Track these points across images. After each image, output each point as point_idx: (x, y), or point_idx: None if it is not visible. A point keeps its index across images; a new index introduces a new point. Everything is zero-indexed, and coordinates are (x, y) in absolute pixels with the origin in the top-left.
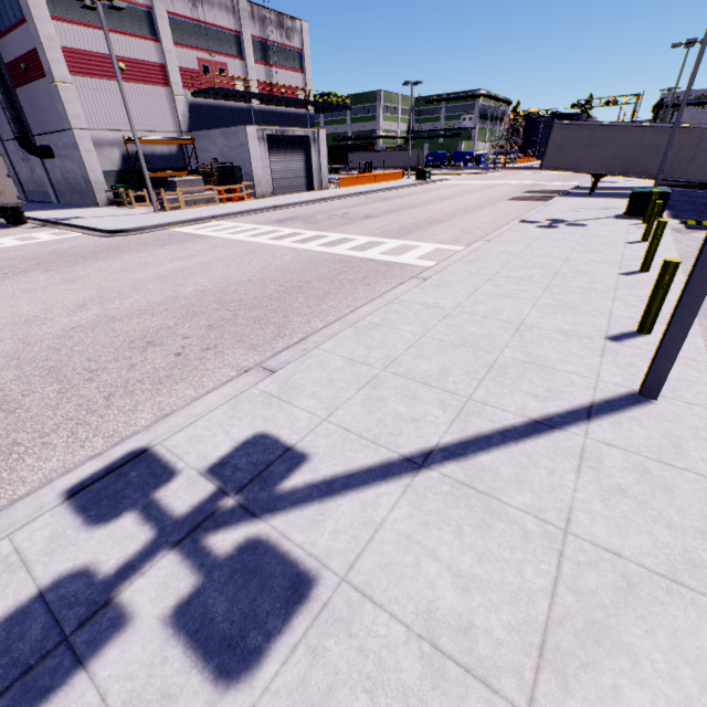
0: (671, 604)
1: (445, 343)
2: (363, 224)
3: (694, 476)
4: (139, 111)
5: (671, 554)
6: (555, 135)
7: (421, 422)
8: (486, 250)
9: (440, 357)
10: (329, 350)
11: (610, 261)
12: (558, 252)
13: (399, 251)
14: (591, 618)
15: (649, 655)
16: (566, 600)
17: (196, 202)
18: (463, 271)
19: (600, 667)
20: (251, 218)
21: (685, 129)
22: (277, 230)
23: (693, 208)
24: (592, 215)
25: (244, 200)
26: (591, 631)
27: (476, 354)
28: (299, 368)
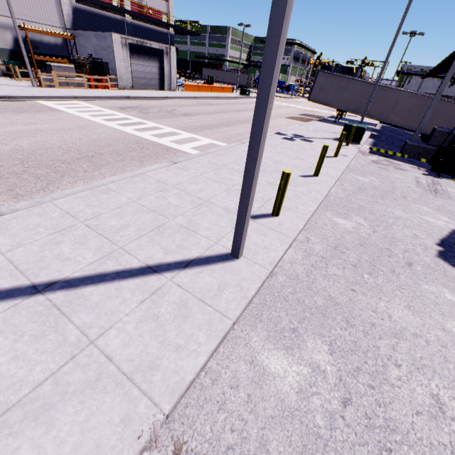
0: (111, 393)
1: (144, 208)
2: (178, 119)
3: (211, 310)
4: (30, 5)
5: (145, 360)
6: (319, 79)
7: (70, 261)
8: (236, 148)
9: (130, 217)
10: (58, 204)
11: (303, 166)
12: (278, 156)
13: (184, 141)
14: (49, 401)
15: (61, 427)
16: (44, 389)
17: (68, 84)
18: (206, 160)
19: (20, 435)
20: (104, 102)
21: (391, 89)
22: (115, 114)
23: (390, 140)
24: (322, 136)
25: (109, 89)
26: (40, 410)
27: (157, 217)
28: (23, 215)
